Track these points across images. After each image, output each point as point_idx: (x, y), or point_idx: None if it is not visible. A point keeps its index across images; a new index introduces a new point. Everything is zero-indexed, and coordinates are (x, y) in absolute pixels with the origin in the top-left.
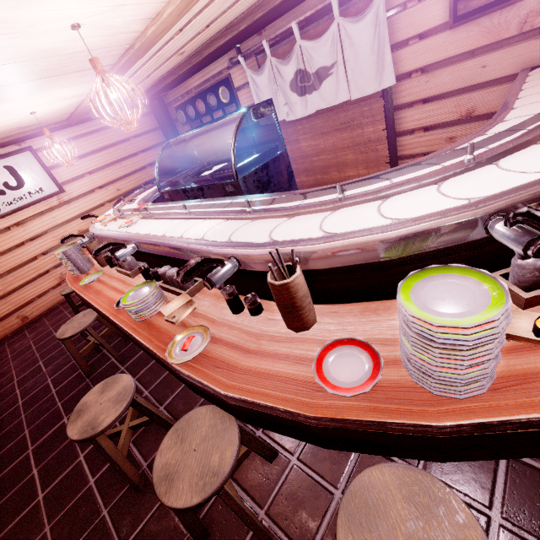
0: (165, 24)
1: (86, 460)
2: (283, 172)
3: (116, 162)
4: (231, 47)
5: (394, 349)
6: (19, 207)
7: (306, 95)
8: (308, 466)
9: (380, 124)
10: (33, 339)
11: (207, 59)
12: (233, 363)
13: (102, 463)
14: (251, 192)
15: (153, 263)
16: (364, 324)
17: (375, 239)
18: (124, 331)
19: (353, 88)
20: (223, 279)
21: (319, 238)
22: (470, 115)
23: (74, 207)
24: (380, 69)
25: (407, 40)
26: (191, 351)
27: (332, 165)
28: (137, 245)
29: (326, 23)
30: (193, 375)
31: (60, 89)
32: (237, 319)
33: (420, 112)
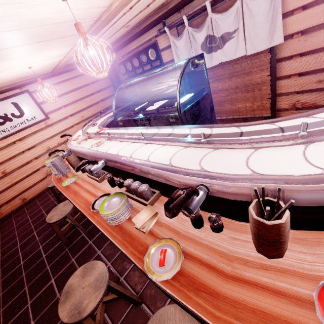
0: (125, 1)
1: None
2: (208, 107)
3: (81, 99)
4: (159, 22)
5: None
6: (21, 128)
7: (212, 53)
8: None
9: (265, 71)
10: (29, 214)
11: (142, 30)
12: (213, 287)
13: None
14: (188, 122)
15: (115, 173)
16: None
17: None
18: (99, 229)
19: (248, 46)
20: (198, 207)
21: (302, 176)
22: None
23: (55, 128)
24: (271, 32)
25: (292, 10)
26: (168, 266)
27: (226, 100)
28: (105, 162)
29: (231, 1)
30: (175, 294)
31: (48, 51)
32: (200, 234)
33: (297, 63)
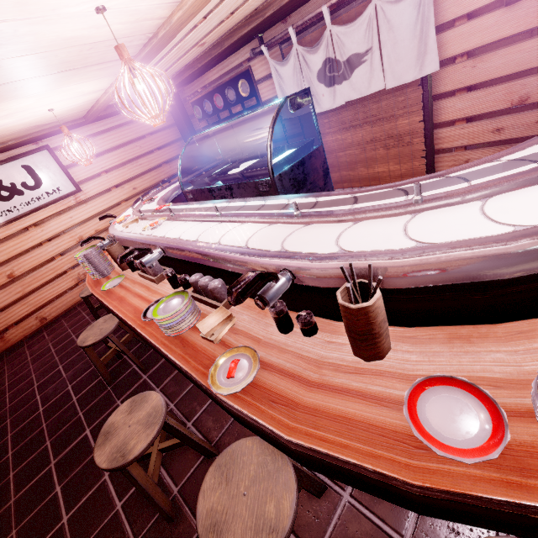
0: (193, 9)
1: (111, 479)
2: (319, 169)
3: (132, 160)
4: (253, 37)
5: (511, 394)
6: (37, 207)
7: (335, 86)
8: (364, 505)
9: (416, 115)
10: (52, 341)
11: (227, 50)
12: (292, 397)
13: (129, 485)
14: (287, 192)
15: (179, 269)
16: (457, 356)
17: (486, 254)
18: (153, 345)
19: (388, 76)
20: (277, 297)
21: (402, 250)
22: (523, 103)
23: (91, 207)
24: (421, 54)
25: (452, 20)
26: (239, 379)
27: (359, 161)
28: (163, 250)
29: (361, 5)
30: (244, 409)
31: (79, 84)
32: (287, 339)
33: (463, 101)
